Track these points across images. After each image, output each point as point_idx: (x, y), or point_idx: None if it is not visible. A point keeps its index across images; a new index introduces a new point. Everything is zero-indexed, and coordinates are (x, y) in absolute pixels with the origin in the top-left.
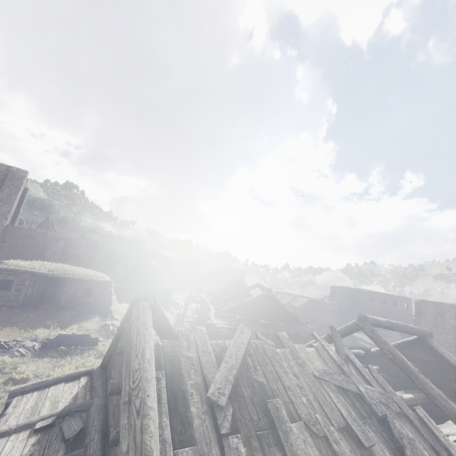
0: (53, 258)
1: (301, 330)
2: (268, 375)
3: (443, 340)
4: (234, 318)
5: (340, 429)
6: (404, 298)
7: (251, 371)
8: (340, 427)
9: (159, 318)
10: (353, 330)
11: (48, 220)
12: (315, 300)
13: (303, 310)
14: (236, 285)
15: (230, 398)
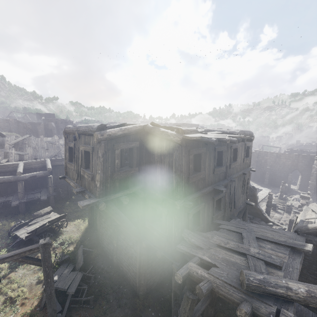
0: None
1: None
2: (29, 142)
3: None
4: None
5: (42, 148)
6: None
7: (24, 141)
8: (42, 148)
9: (2, 135)
10: None
11: None
12: None
13: None
14: None
15: (15, 145)
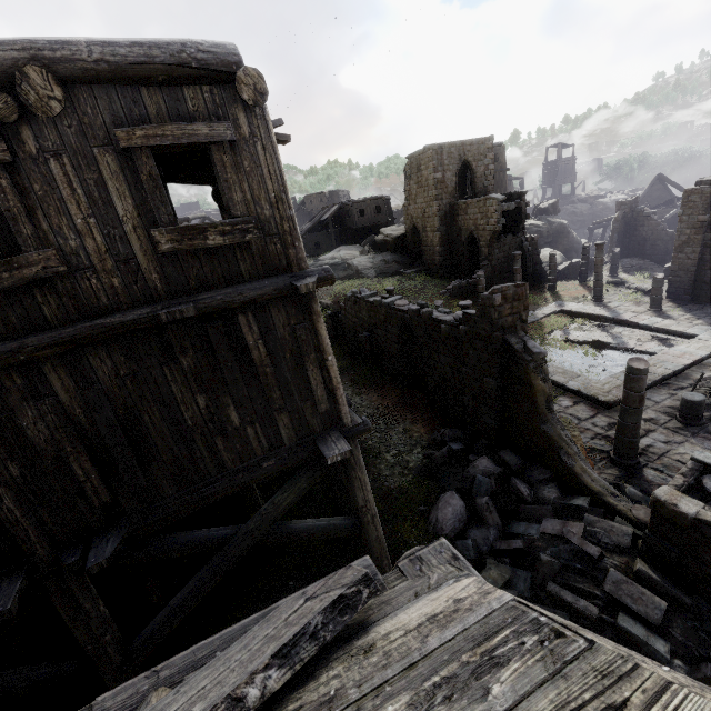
0: None
1: None
2: None
3: (423, 202)
4: None
5: None
6: None
7: None
8: None
9: None
10: None
11: None
12: (346, 203)
13: None
14: None
15: None
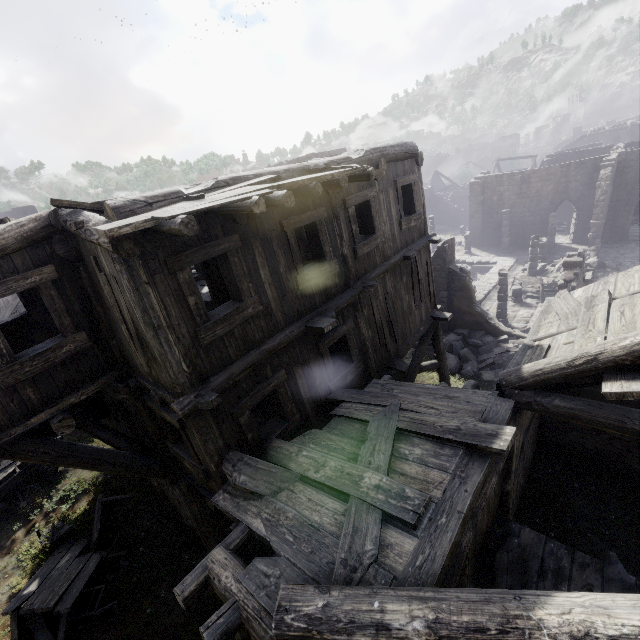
0: None
1: None
2: None
3: None
4: None
5: None
6: None
7: None
8: None
9: None
10: None
11: None
12: None
13: None
14: None
15: None
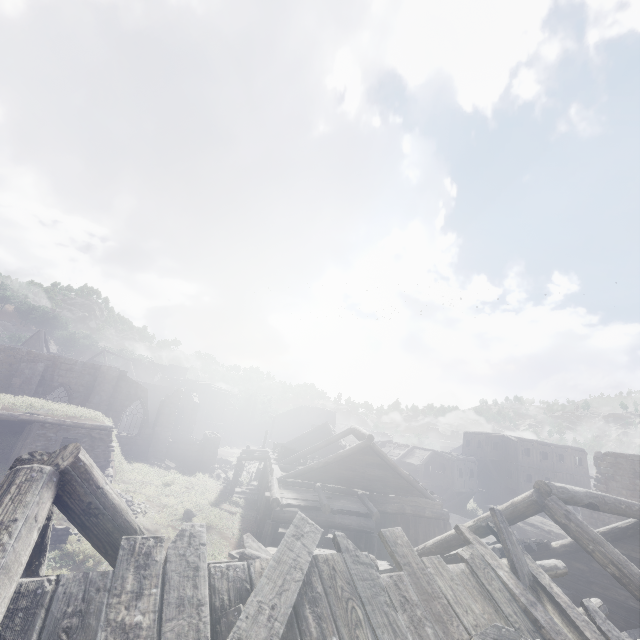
0: (25, 390)
1: (423, 505)
2: None
3: None
4: (313, 486)
5: None
6: (574, 449)
7: None
8: None
9: (87, 505)
10: (526, 512)
11: (38, 335)
12: (442, 454)
13: (424, 470)
14: (319, 431)
15: None
